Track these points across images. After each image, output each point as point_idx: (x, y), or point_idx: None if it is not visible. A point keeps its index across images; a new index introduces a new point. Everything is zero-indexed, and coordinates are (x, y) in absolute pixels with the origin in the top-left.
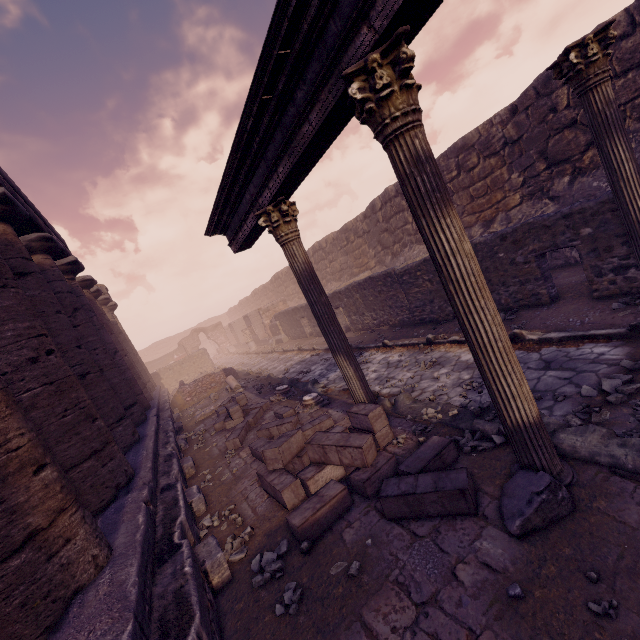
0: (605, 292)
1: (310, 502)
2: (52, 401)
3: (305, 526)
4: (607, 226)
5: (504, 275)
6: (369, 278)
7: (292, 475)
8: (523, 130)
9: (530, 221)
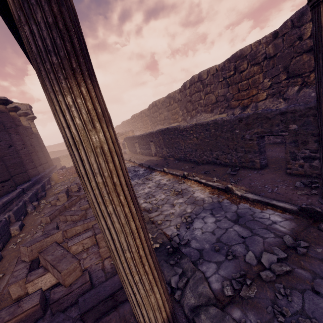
0: (295, 171)
1: (8, 310)
2: None
3: None
4: (308, 126)
5: (236, 144)
6: (167, 128)
7: (28, 271)
8: (278, 50)
9: (259, 112)
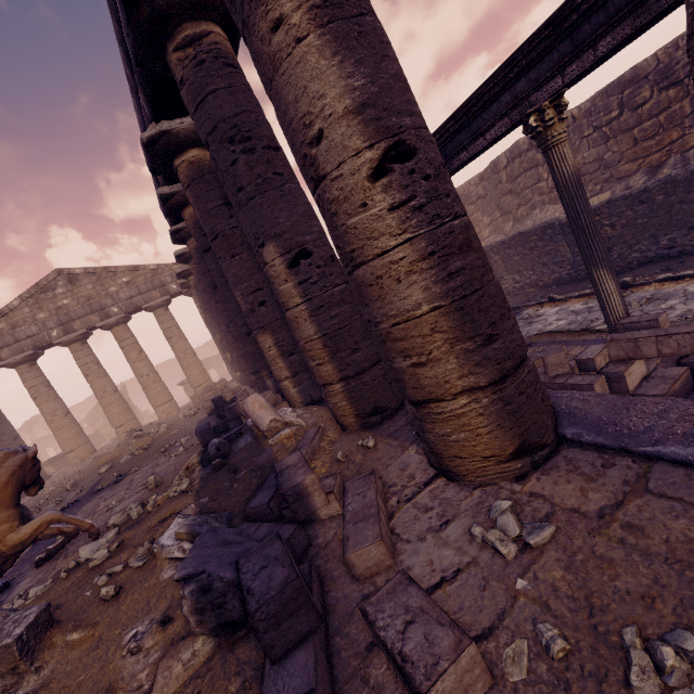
0: None
1: (651, 382)
2: (352, 299)
3: (668, 395)
4: None
5: None
6: (519, 234)
7: (589, 374)
8: None
9: None
